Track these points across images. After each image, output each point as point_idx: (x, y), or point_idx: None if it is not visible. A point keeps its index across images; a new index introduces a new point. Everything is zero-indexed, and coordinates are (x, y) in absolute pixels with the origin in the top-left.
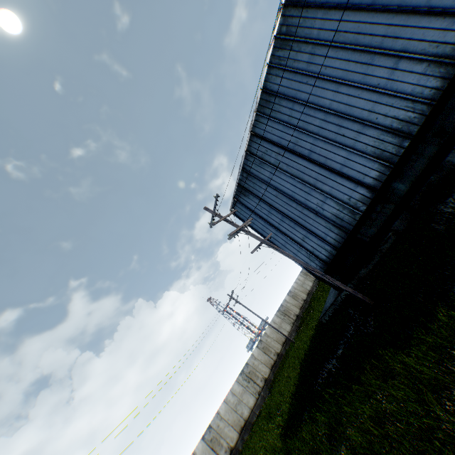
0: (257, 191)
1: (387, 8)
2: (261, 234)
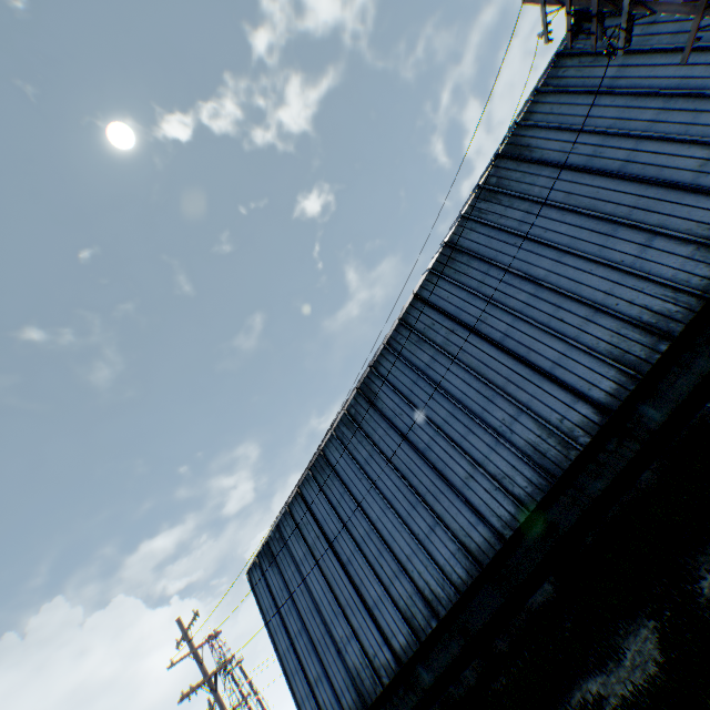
0: (284, 567)
1: (433, 467)
2: (272, 634)
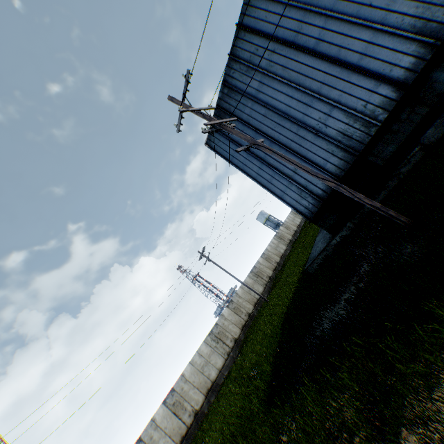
0: (240, 112)
1: None
2: (242, 170)
